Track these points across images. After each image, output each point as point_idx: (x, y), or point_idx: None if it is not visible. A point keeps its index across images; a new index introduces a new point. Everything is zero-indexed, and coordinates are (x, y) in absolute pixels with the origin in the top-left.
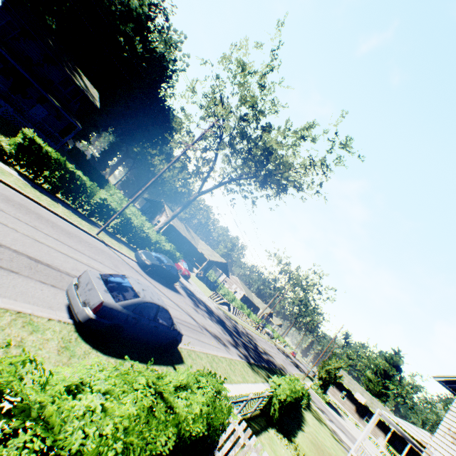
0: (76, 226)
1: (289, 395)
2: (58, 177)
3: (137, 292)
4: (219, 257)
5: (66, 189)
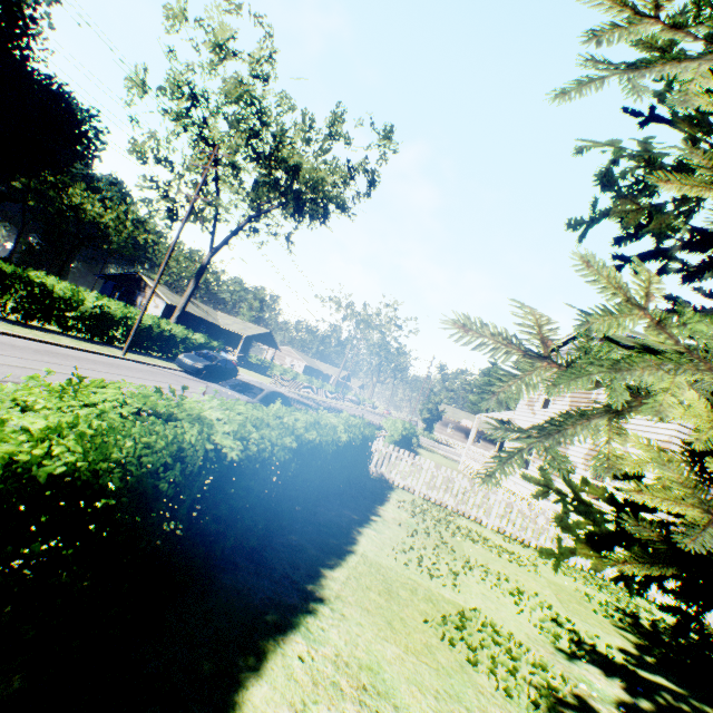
0: (100, 355)
1: (402, 429)
2: (25, 297)
3: (260, 387)
4: (257, 328)
5: (44, 311)
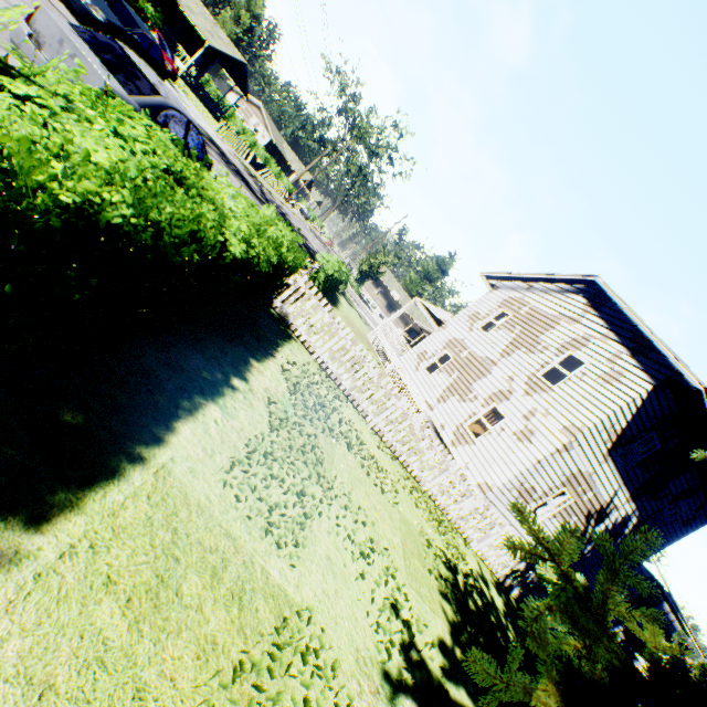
0: None
1: (338, 272)
2: None
3: (155, 86)
4: (229, 46)
5: None
